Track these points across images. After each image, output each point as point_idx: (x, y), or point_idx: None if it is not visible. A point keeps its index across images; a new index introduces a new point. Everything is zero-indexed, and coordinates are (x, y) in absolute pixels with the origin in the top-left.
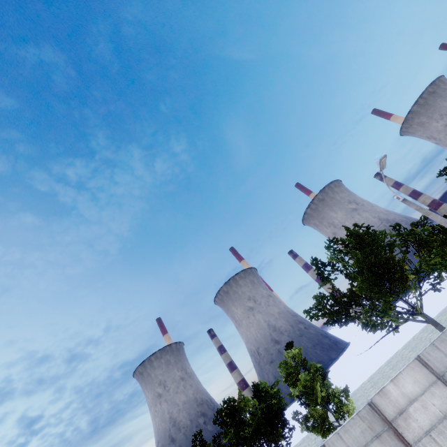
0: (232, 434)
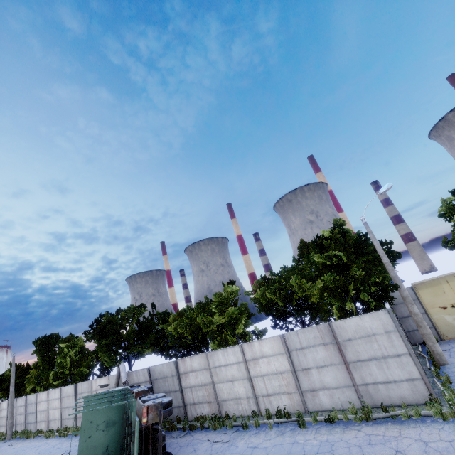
0: (5, 382)
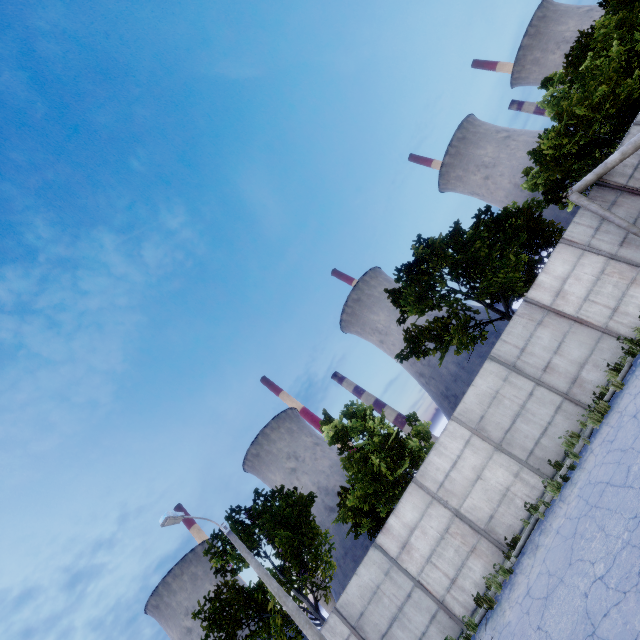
0: None
